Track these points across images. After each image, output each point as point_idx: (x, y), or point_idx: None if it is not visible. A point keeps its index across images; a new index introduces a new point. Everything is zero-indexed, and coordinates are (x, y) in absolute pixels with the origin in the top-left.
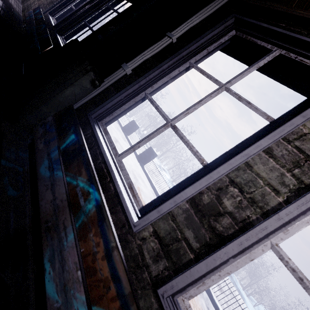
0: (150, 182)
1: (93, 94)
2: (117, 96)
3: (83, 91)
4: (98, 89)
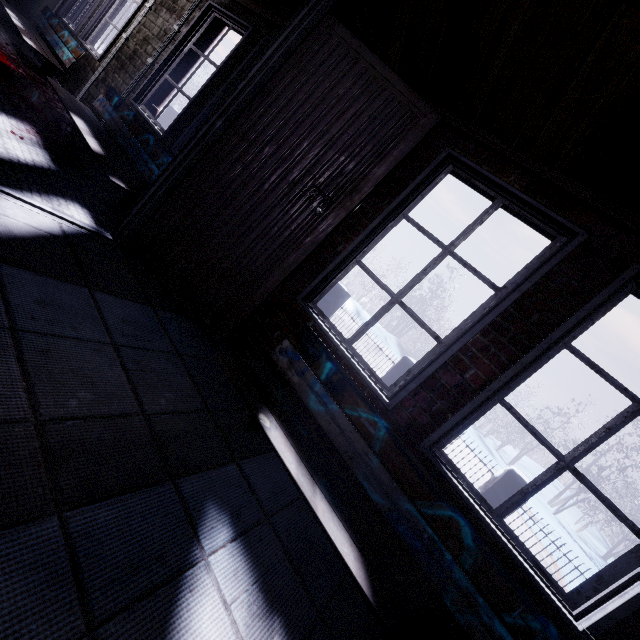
0: None
1: (59, 4)
2: None
3: (53, 3)
4: (61, 1)
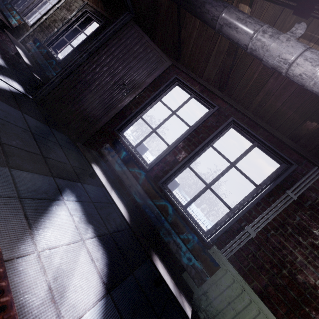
0: None
1: None
2: None
3: None
4: None
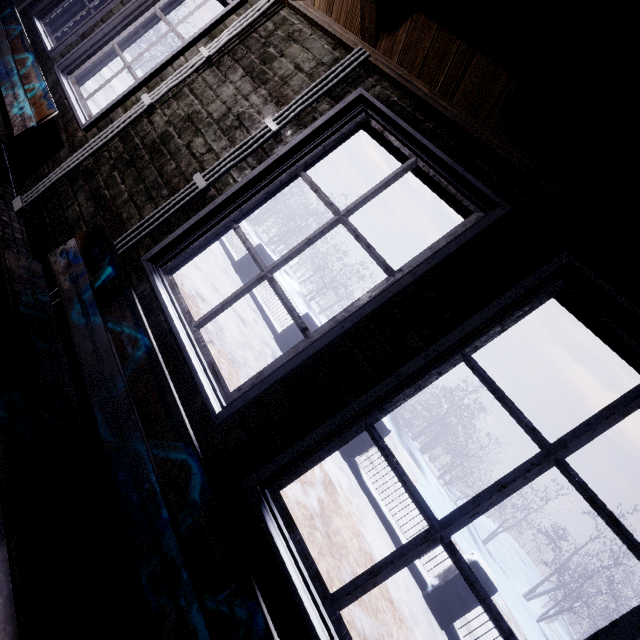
0: (222, 246)
1: None
2: None
3: None
4: None
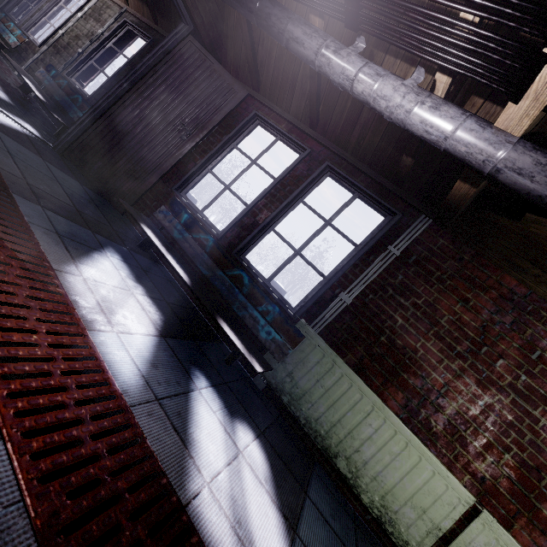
0: None
1: (4, 3)
2: (13, 1)
3: None
4: (6, 1)
